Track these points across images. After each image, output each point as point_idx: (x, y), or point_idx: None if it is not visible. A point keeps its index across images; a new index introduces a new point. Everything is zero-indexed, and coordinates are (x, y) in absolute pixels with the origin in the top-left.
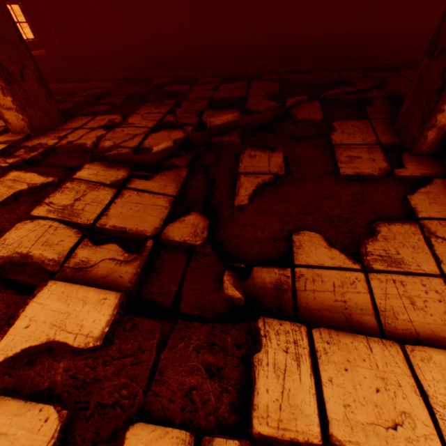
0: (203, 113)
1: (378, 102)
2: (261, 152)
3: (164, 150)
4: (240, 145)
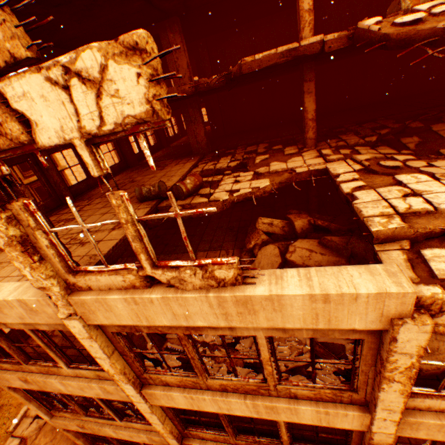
0: (374, 132)
1: (443, 117)
2: (406, 138)
3: (373, 141)
4: (394, 139)
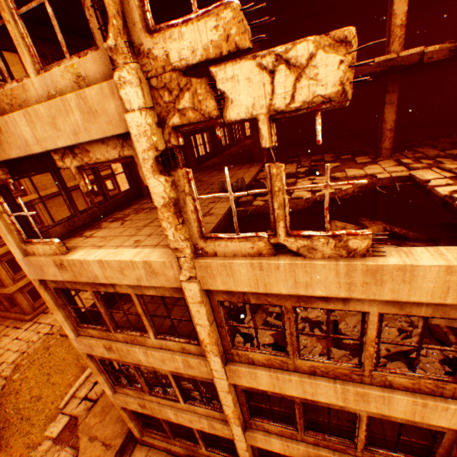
0: (454, 146)
1: None
2: None
3: (455, 154)
4: None
